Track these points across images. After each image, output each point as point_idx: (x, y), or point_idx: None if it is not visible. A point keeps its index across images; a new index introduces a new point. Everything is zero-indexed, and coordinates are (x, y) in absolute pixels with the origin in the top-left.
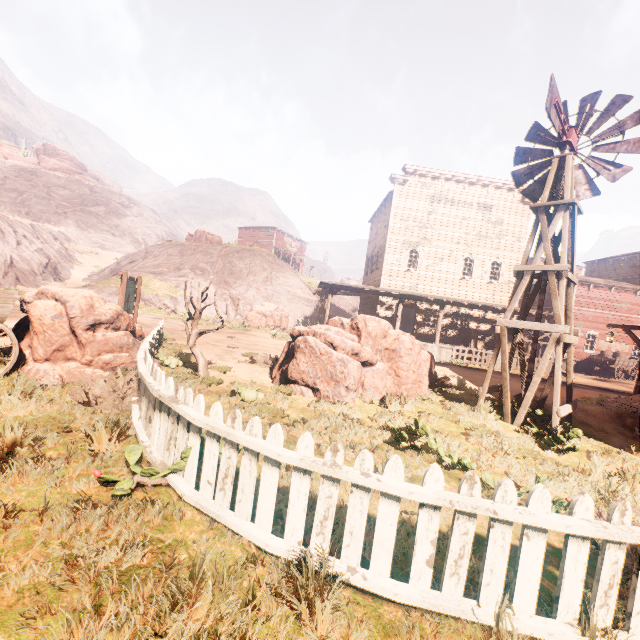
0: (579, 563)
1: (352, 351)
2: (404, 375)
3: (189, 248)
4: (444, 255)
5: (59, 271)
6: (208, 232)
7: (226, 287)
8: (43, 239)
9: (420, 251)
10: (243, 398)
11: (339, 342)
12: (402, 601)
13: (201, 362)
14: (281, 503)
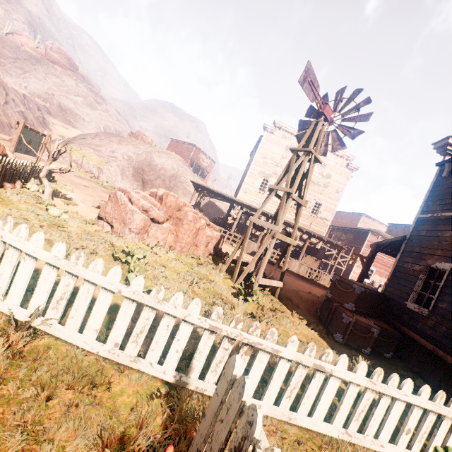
0: (48, 281)
1: (142, 208)
2: (181, 236)
3: (126, 140)
4: None
5: None
6: (144, 134)
7: (142, 173)
8: (28, 106)
9: (270, 181)
10: (49, 212)
11: (135, 199)
12: None
13: (47, 190)
14: None
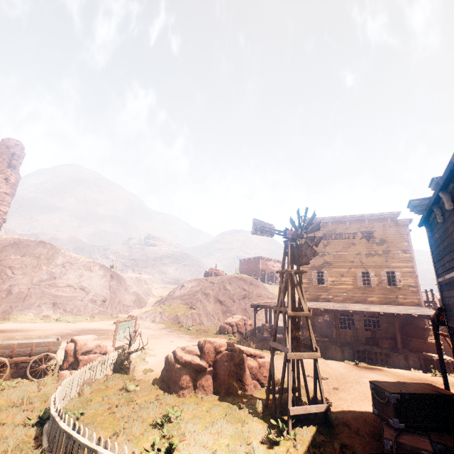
0: None
1: (185, 363)
2: (222, 378)
3: (202, 281)
4: (344, 271)
5: (141, 302)
6: (215, 269)
7: (219, 304)
8: (138, 284)
9: (324, 271)
10: (126, 390)
11: (179, 358)
12: None
13: (131, 368)
14: None
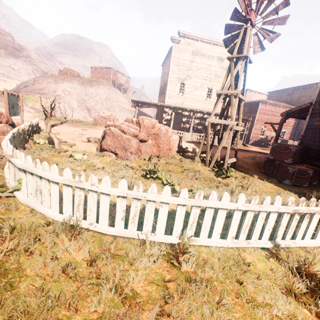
0: (181, 215)
1: (133, 134)
2: (162, 146)
3: (60, 79)
4: (198, 86)
5: None
6: (71, 69)
7: (84, 102)
8: None
9: (186, 83)
10: (75, 158)
11: (126, 130)
12: (110, 234)
13: (56, 141)
14: (73, 201)
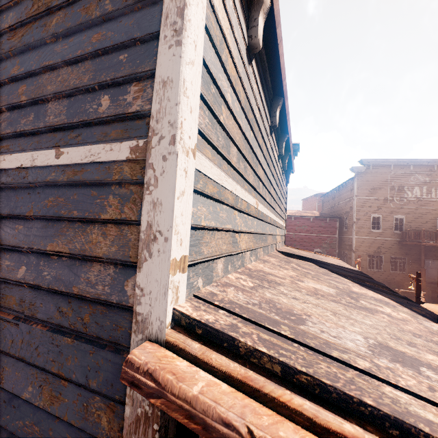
0: None
1: None
2: None
3: None
4: None
5: None
6: None
7: None
8: None
9: None
10: None
11: None
12: None
13: None
14: None
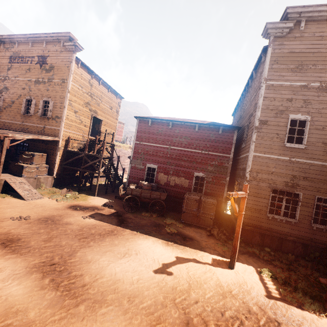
0: None
1: None
2: None
3: None
4: (15, 98)
5: None
6: None
7: None
8: None
9: (1, 97)
10: None
11: None
12: None
13: None
14: None
